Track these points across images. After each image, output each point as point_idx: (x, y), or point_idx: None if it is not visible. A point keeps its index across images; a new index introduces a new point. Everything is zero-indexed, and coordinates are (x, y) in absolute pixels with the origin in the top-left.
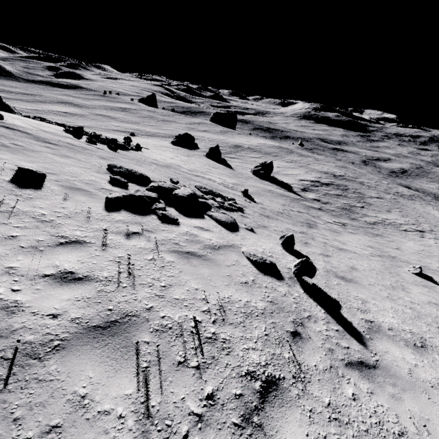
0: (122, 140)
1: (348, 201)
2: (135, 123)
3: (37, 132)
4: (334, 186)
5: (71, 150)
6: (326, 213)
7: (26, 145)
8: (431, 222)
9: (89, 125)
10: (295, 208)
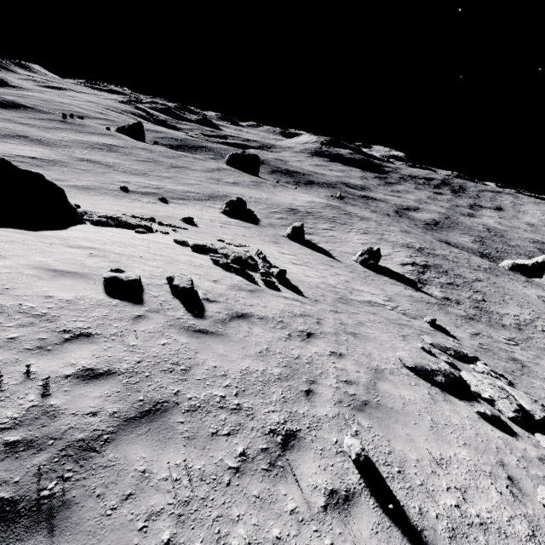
0: (182, 222)
1: (466, 293)
2: (144, 175)
3: (243, 299)
4: (434, 269)
5: (334, 339)
6: (483, 324)
7: (345, 374)
8: (543, 310)
9: (91, 185)
10: (464, 326)
